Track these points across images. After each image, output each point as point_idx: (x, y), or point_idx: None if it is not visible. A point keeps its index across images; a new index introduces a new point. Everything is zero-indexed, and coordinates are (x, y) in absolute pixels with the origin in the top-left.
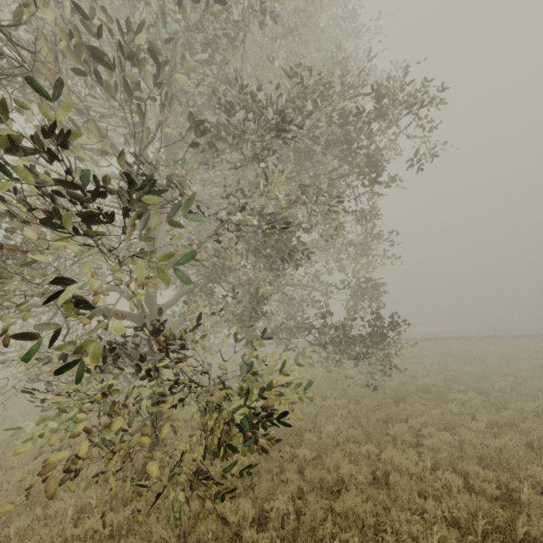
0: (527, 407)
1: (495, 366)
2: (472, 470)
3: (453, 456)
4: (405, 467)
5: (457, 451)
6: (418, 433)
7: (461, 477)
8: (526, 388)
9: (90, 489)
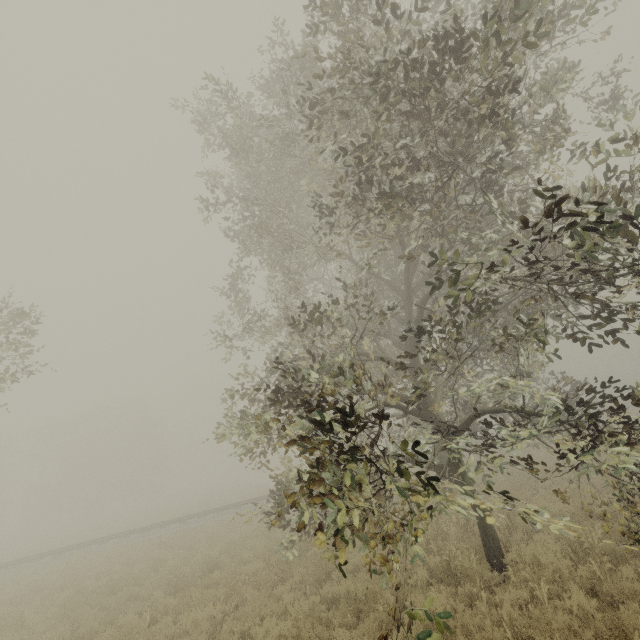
0: None
1: None
2: None
3: None
4: None
5: None
6: None
7: None
8: None
9: (495, 597)
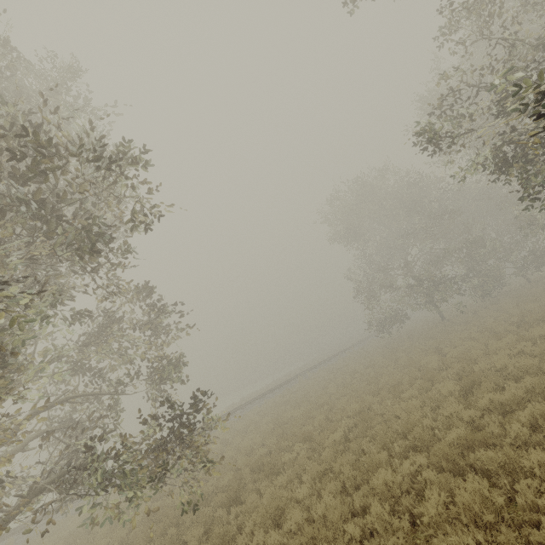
0: (337, 437)
1: (315, 399)
2: None
3: None
4: None
5: None
6: None
7: None
8: (335, 413)
9: None
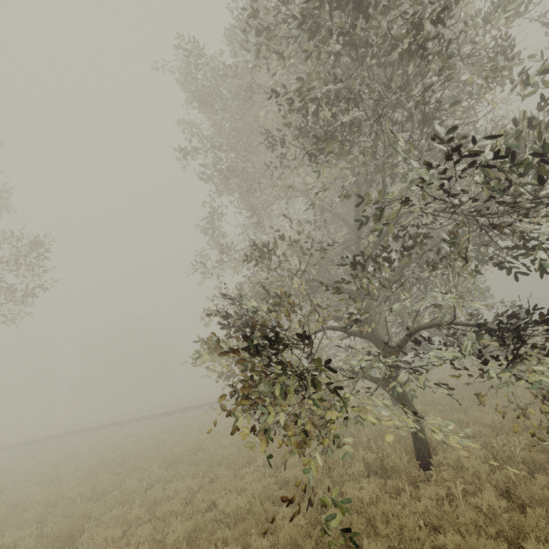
0: None
1: None
2: None
3: None
4: None
5: None
6: None
7: None
8: None
9: (418, 491)
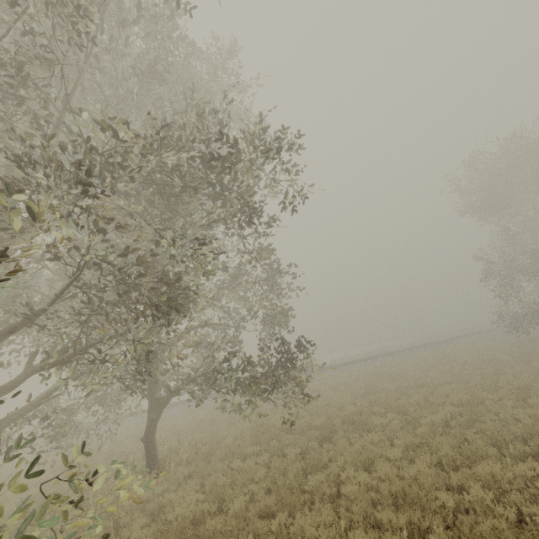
0: (436, 419)
1: (413, 379)
2: (385, 518)
3: (368, 504)
4: (316, 538)
5: (374, 494)
6: (340, 479)
7: (379, 528)
8: (436, 396)
9: None
